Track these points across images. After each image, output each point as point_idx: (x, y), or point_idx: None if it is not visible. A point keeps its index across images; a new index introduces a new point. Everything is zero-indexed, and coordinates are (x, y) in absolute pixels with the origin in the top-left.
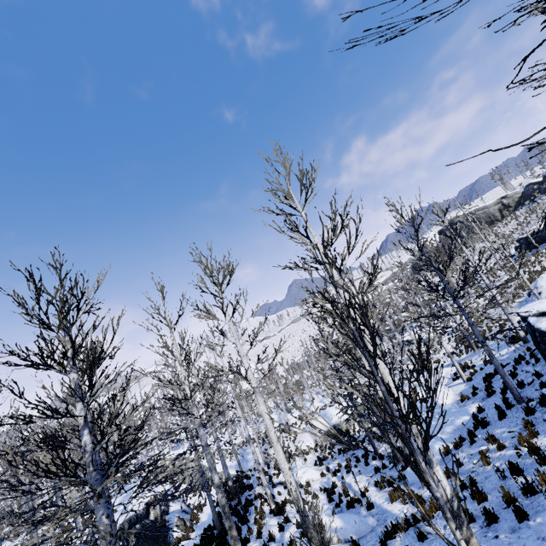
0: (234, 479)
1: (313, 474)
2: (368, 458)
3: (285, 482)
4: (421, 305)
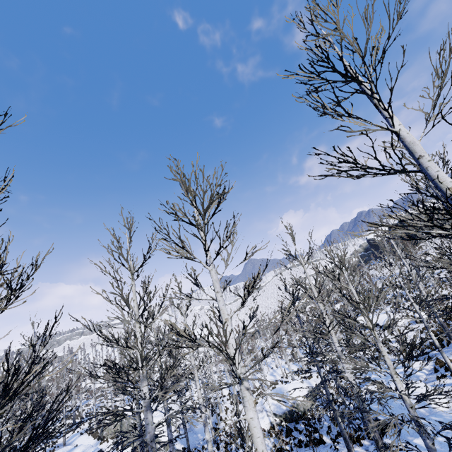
0: None
1: None
2: None
3: None
4: (404, 288)
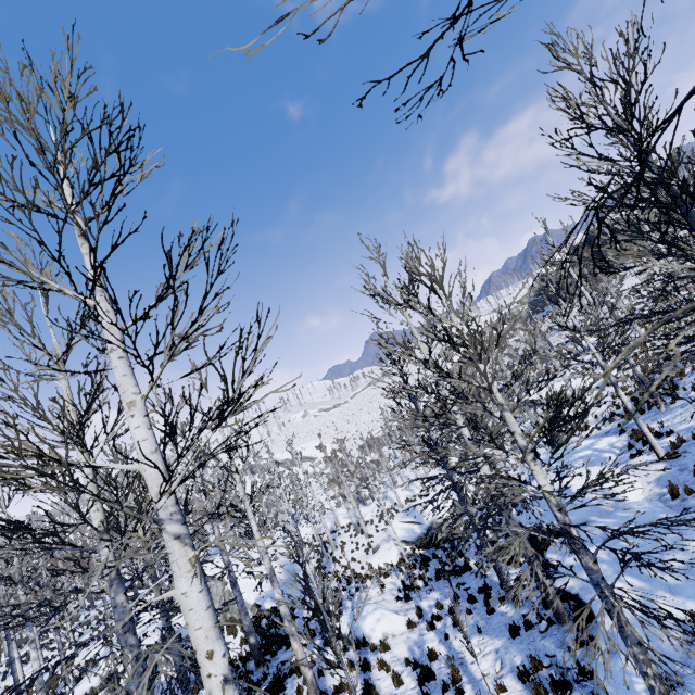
0: (269, 620)
1: (394, 624)
2: (491, 596)
3: (346, 636)
4: (580, 329)
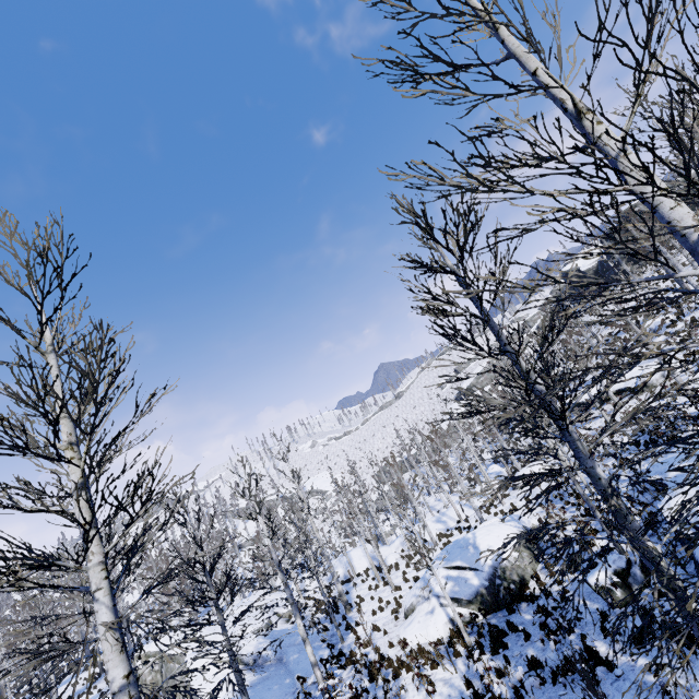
0: None
1: None
2: None
3: None
4: None
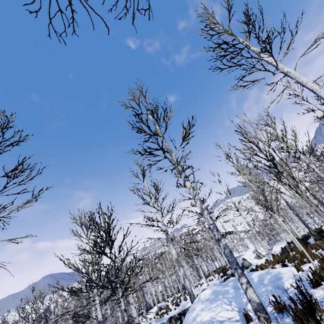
0: None
1: None
2: None
3: None
4: None
